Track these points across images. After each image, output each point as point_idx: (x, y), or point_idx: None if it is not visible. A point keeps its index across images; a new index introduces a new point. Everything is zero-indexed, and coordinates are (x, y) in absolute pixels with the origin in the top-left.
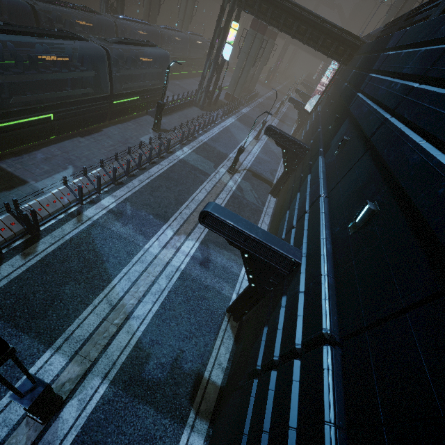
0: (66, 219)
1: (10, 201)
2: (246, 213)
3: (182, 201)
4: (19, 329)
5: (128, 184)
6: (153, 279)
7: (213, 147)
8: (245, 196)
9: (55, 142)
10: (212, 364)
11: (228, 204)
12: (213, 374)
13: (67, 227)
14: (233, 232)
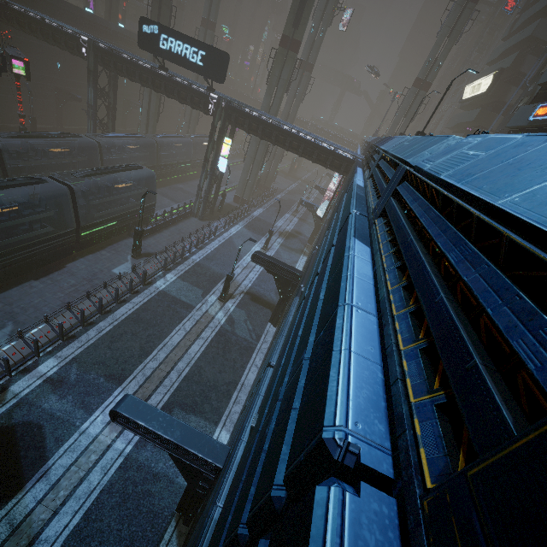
0: None
1: None
2: (232, 355)
3: (149, 350)
4: None
5: (82, 337)
6: (82, 476)
7: (206, 268)
8: (235, 330)
9: None
10: None
11: (210, 346)
12: None
13: None
14: (147, 432)
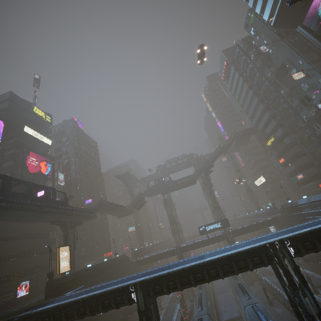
0: None
1: None
2: None
3: None
4: None
5: None
6: None
7: None
8: None
9: None
10: None
11: None
12: None
13: None
14: None
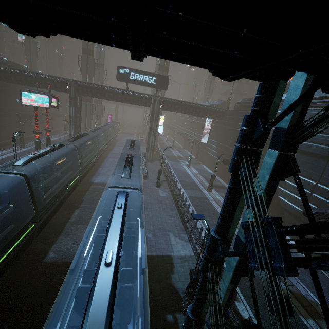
0: None
1: (184, 273)
2: (244, 209)
3: None
4: None
5: (197, 225)
6: None
7: (185, 181)
8: None
9: None
10: None
11: None
12: None
13: None
14: (326, 216)
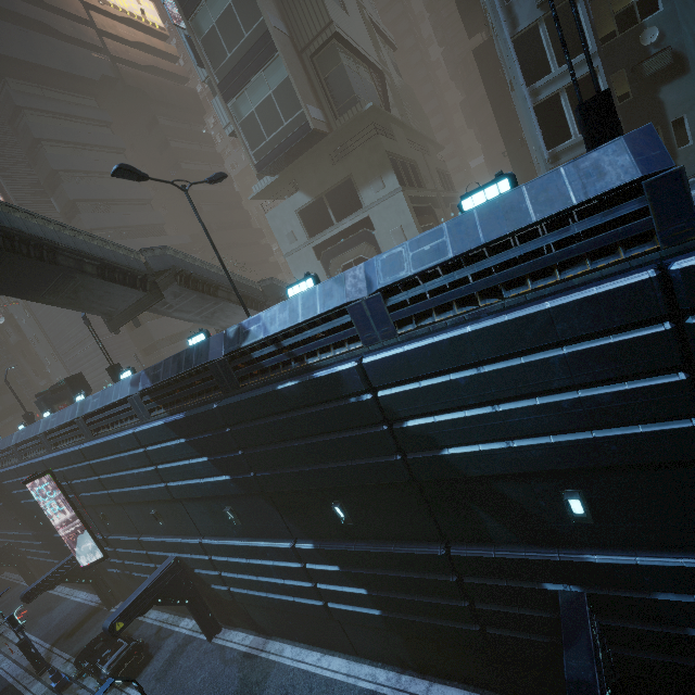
0: None
1: None
2: None
3: None
4: None
5: None
6: None
7: None
8: None
9: None
10: None
11: None
12: None
13: None
14: None
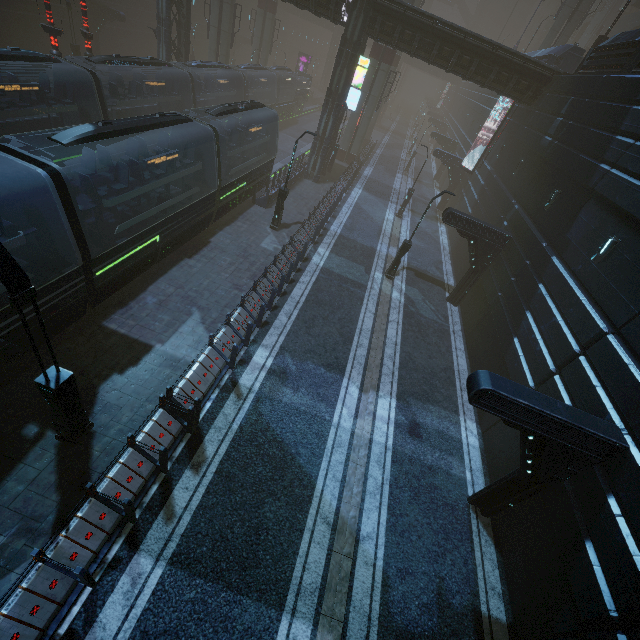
0: (222, 397)
1: (144, 383)
2: (432, 339)
3: (349, 336)
4: (235, 591)
5: (275, 323)
6: (363, 471)
7: (352, 241)
8: (420, 311)
9: (160, 273)
10: (484, 591)
11: (405, 329)
12: (492, 606)
13: (229, 410)
14: (523, 413)
